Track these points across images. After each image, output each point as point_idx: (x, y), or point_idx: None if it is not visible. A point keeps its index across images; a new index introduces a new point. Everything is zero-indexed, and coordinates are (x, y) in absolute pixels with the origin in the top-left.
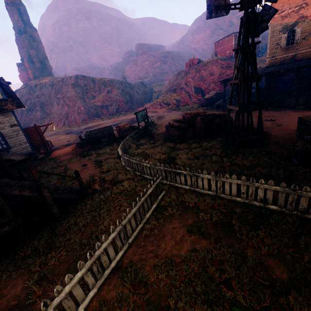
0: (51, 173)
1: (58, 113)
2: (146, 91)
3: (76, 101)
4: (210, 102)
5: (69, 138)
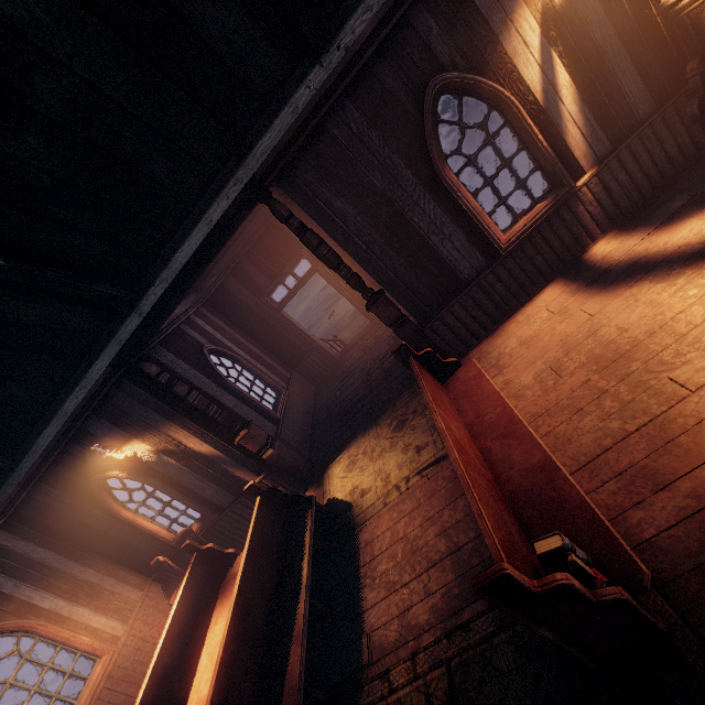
0: None
1: None
2: None
3: None
4: None
5: None
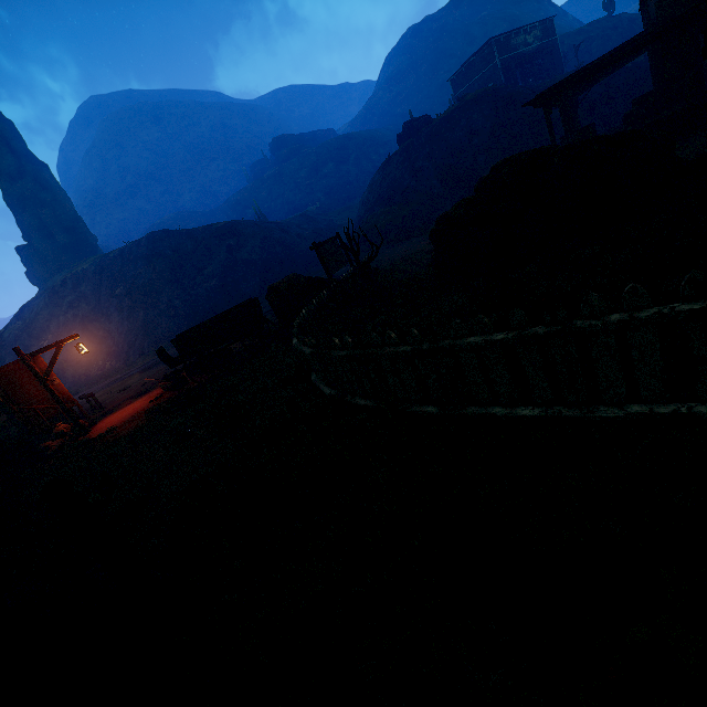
0: None
1: (123, 332)
2: (318, 228)
3: (159, 291)
4: None
5: (148, 377)
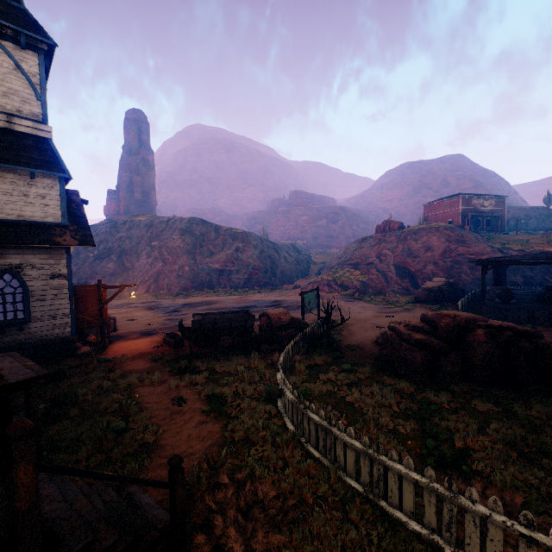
0: (90, 473)
1: (143, 270)
2: (299, 258)
3: (179, 255)
4: (437, 297)
5: (151, 319)
